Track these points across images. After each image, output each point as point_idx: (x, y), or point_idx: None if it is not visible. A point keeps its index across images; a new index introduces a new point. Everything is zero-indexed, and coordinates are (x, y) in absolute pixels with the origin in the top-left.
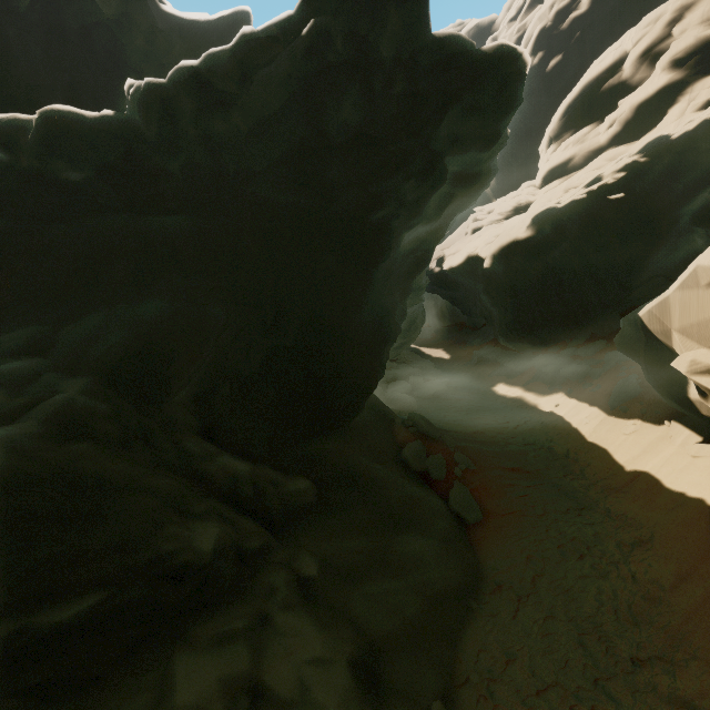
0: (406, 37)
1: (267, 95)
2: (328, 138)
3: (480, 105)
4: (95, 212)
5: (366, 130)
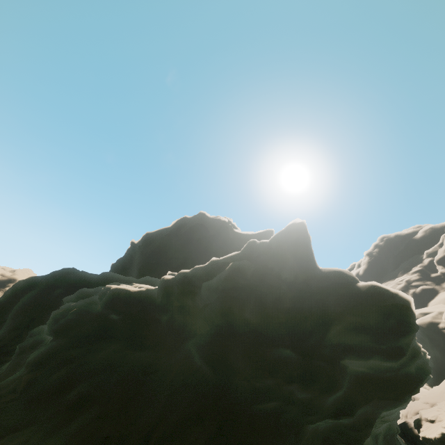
0: (300, 270)
1: (208, 294)
2: (234, 328)
3: (365, 326)
4: (107, 341)
5: (261, 328)
